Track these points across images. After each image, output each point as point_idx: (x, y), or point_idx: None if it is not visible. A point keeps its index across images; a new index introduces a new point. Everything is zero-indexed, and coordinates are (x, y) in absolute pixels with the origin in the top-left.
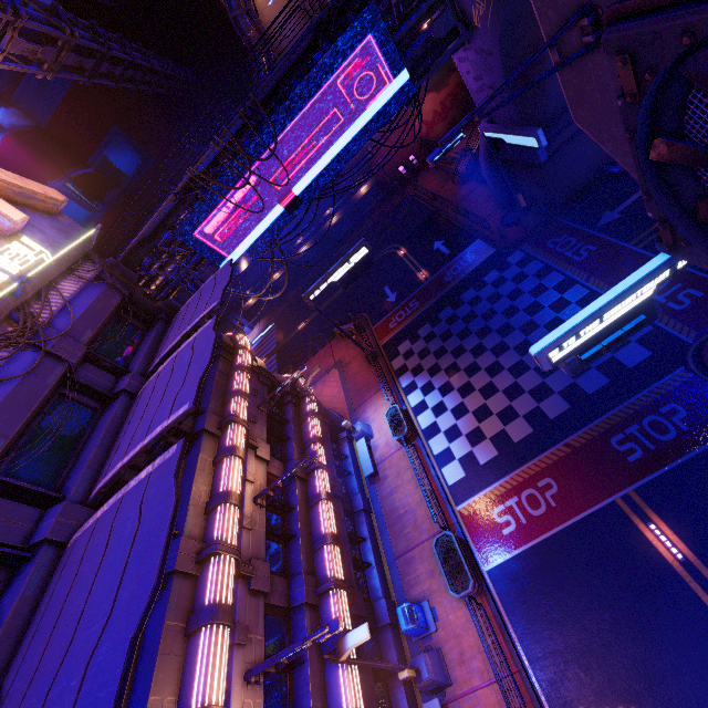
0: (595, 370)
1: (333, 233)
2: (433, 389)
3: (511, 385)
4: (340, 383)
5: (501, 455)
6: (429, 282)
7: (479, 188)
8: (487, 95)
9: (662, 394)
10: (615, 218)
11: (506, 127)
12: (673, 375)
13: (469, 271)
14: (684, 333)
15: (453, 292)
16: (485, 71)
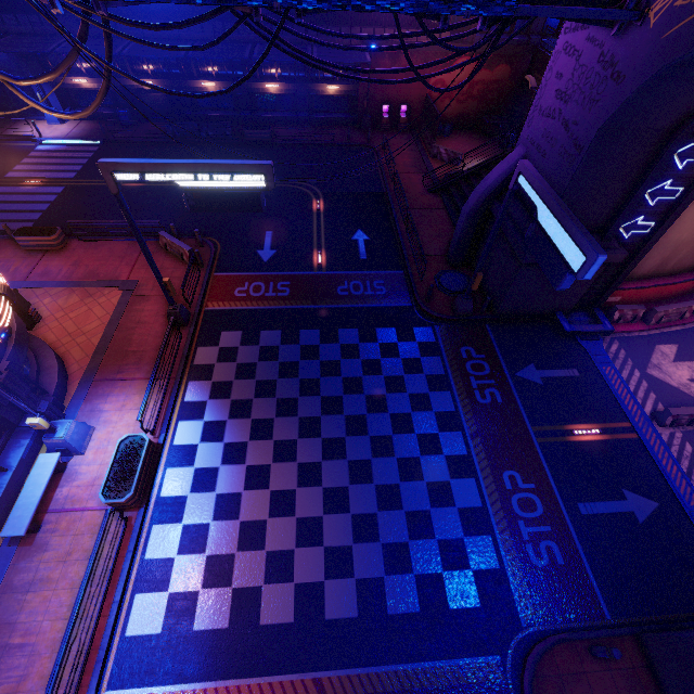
0: (415, 579)
1: (262, 103)
2: (219, 439)
3: (313, 519)
4: (108, 317)
5: (230, 633)
6: (320, 275)
7: (441, 213)
8: (551, 128)
9: (461, 683)
10: (536, 381)
11: (559, 201)
12: (485, 661)
13: (369, 304)
14: (523, 604)
15: (335, 315)
16: (583, 95)
